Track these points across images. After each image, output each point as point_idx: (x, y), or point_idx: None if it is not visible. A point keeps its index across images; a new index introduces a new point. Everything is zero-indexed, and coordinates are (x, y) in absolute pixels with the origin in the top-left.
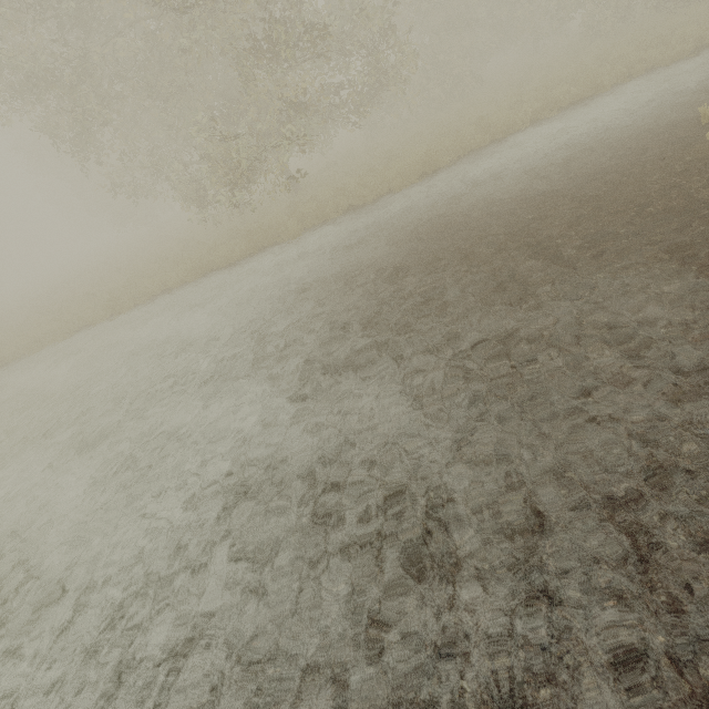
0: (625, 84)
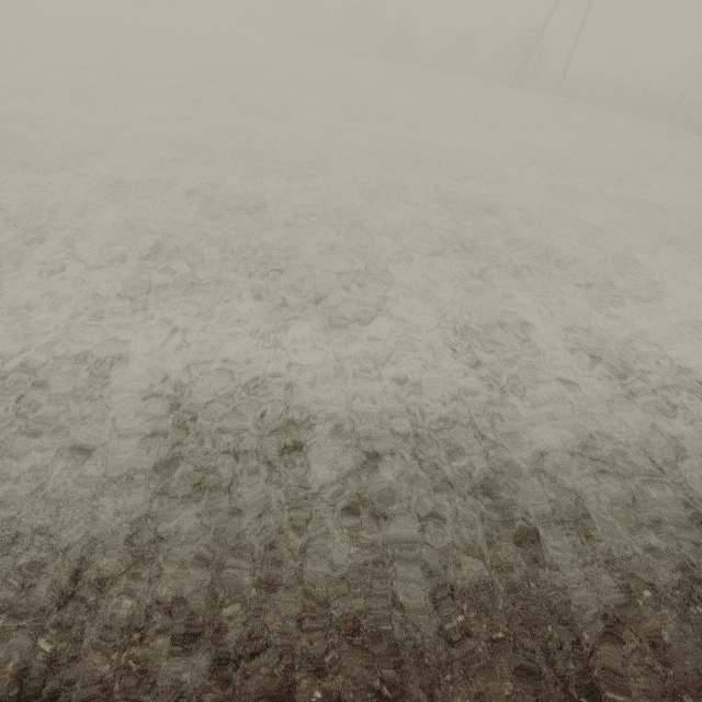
0: None
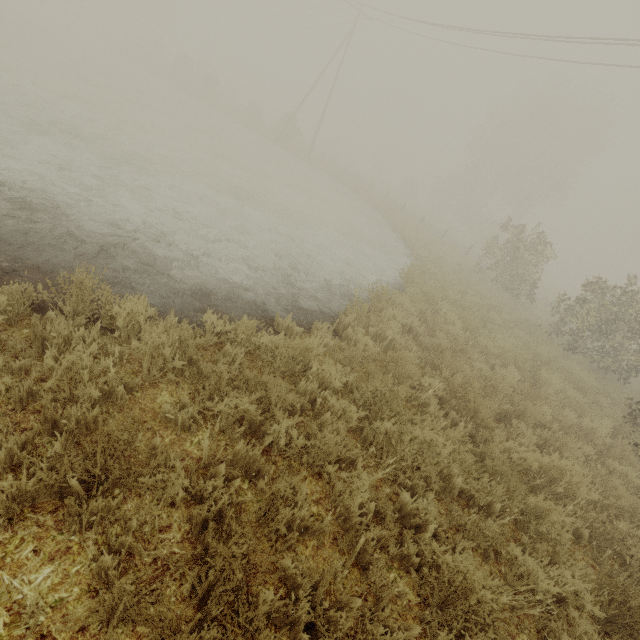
0: None
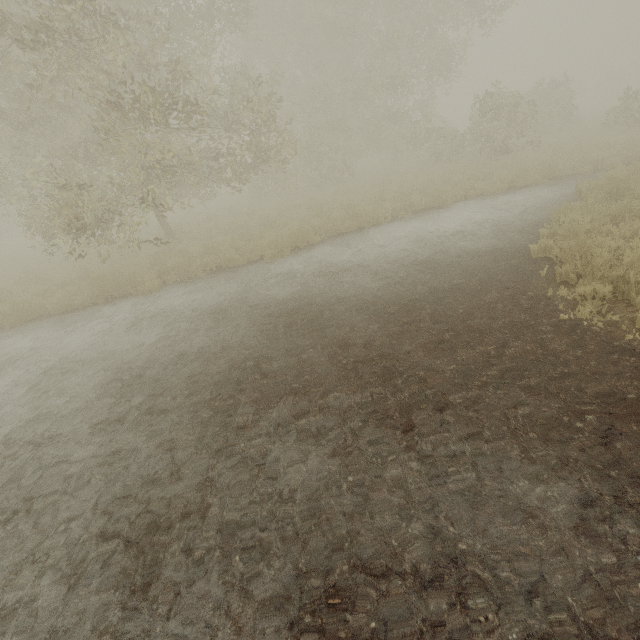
0: (463, 203)
